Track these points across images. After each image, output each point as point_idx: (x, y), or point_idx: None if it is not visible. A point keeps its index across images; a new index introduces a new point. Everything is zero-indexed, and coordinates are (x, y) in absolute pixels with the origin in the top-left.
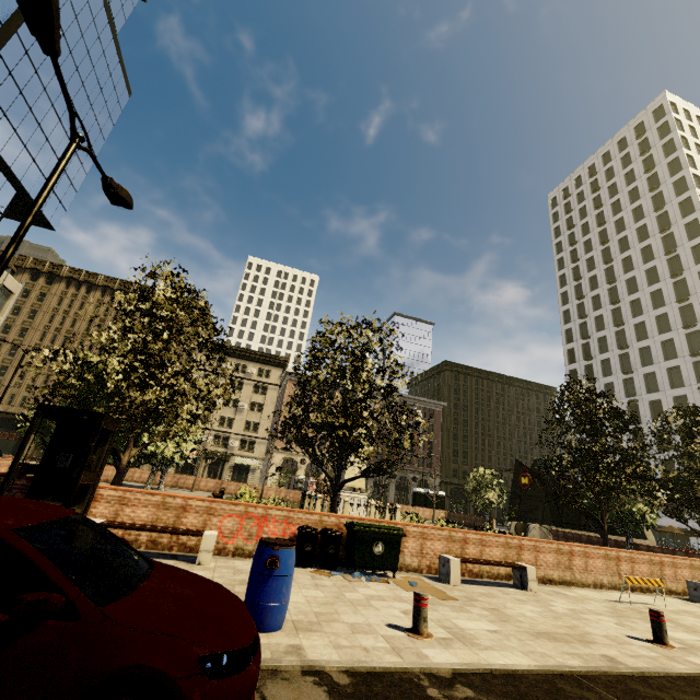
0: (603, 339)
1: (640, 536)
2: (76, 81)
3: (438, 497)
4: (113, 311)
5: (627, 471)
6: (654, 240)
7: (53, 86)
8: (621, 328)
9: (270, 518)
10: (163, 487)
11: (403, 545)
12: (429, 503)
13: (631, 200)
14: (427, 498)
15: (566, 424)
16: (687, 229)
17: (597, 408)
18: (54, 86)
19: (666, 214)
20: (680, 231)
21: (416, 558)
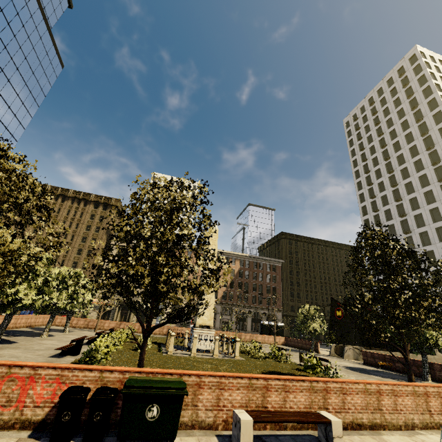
0: (388, 211)
1: (430, 352)
2: (20, 55)
3: (278, 327)
4: (56, 208)
5: (423, 305)
6: (418, 141)
7: (1, 58)
8: (400, 203)
9: (38, 379)
10: (68, 329)
11: (196, 398)
12: (272, 332)
13: (399, 117)
14: (270, 328)
15: (365, 267)
16: (440, 132)
17: (391, 251)
18: (2, 58)
19: (424, 124)
20: (436, 133)
21: (211, 412)
